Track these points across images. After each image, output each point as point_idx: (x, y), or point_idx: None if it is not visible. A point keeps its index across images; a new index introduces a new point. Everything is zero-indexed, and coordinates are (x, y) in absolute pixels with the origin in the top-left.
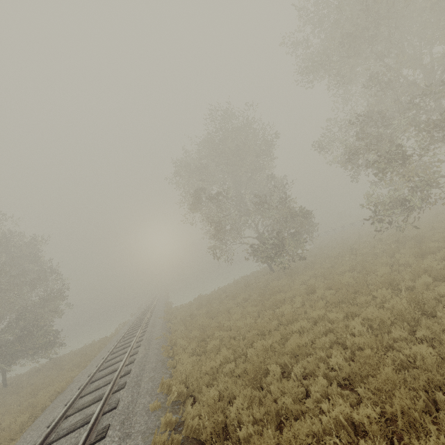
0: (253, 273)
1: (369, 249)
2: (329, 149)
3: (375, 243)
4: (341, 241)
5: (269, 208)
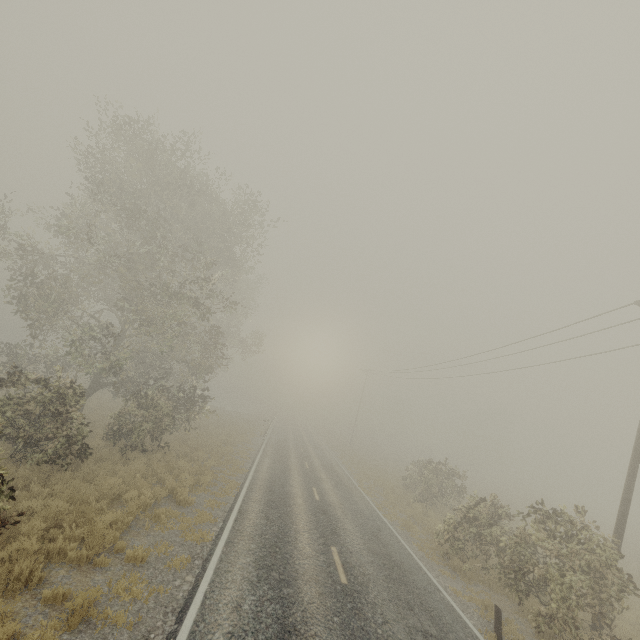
0: None
1: None
2: None
3: None
4: None
5: None
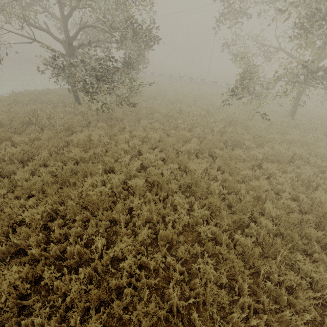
0: (47, 92)
1: (200, 119)
2: None
3: (203, 113)
4: (159, 91)
5: None
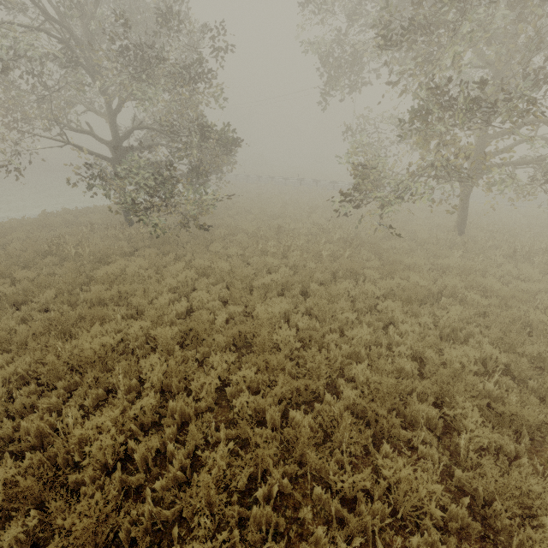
0: (92, 210)
1: (306, 240)
2: (322, 10)
3: (314, 230)
4: (258, 202)
5: (150, 75)
